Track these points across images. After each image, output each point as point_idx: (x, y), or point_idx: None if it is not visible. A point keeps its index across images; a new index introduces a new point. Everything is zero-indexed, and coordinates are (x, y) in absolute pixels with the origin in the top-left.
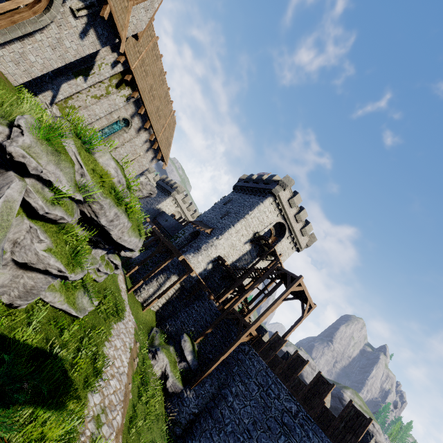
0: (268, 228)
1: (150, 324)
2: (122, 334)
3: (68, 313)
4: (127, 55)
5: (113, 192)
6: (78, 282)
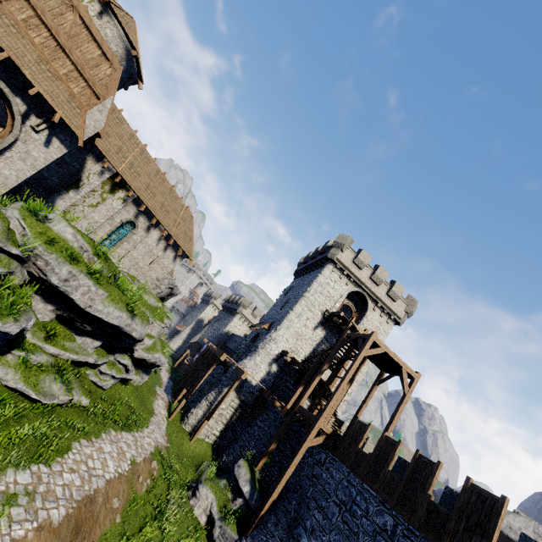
0: (339, 302)
1: (201, 458)
2: (124, 444)
3: (29, 398)
4: (109, 161)
5: (67, 253)
6: (53, 369)
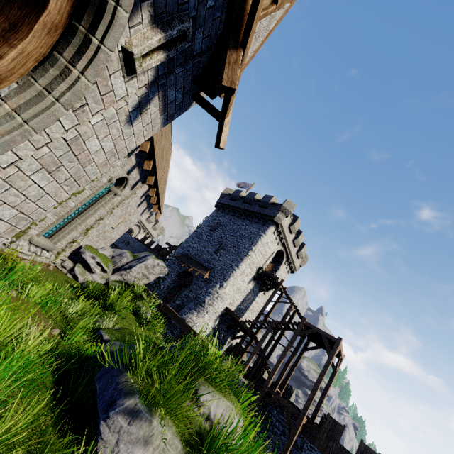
0: (270, 259)
1: None
2: None
3: None
4: None
5: None
6: None
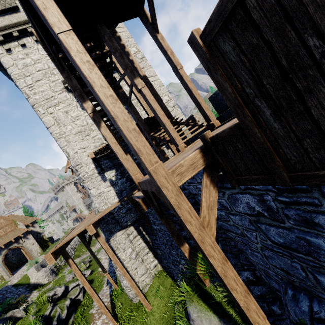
0: None
1: (171, 306)
2: None
3: None
4: None
5: None
6: None
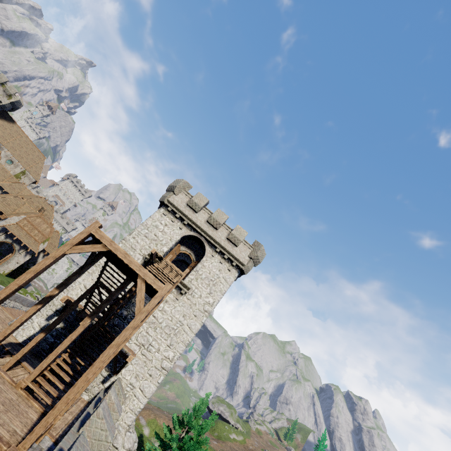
0: (167, 245)
1: None
2: None
3: None
4: None
5: None
6: None
